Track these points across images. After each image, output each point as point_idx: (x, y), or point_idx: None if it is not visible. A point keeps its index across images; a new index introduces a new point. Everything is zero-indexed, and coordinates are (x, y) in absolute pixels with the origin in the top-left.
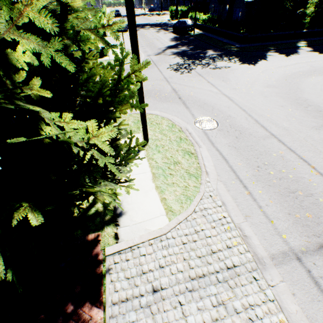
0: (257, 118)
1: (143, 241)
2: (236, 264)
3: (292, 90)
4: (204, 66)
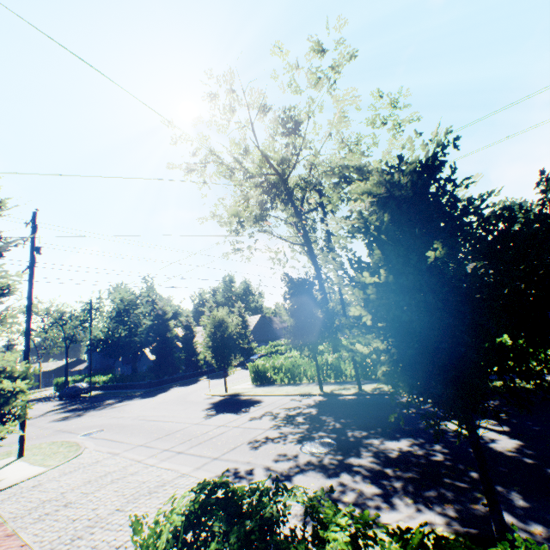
0: (142, 418)
1: (23, 481)
2: (101, 459)
3: (179, 400)
4: (100, 409)
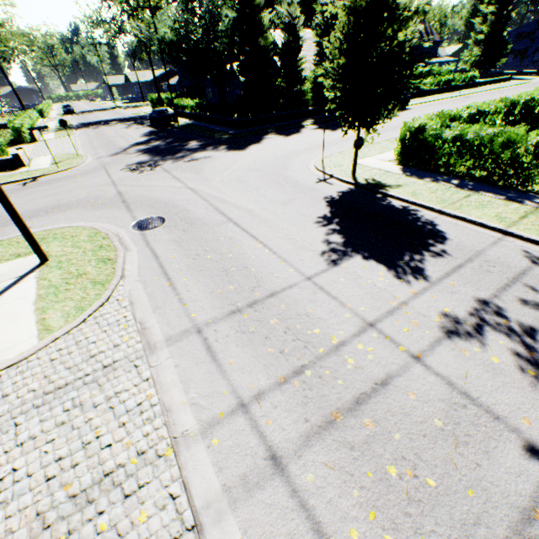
0: (219, 206)
1: None
2: (119, 359)
3: (275, 170)
4: (177, 160)
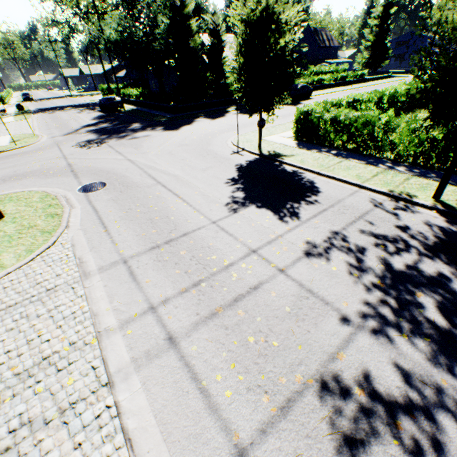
0: (152, 173)
1: None
2: (59, 284)
3: (200, 145)
4: (121, 139)
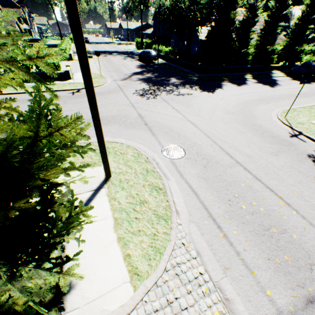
0: (222, 145)
1: None
2: None
3: (248, 117)
4: (169, 93)
